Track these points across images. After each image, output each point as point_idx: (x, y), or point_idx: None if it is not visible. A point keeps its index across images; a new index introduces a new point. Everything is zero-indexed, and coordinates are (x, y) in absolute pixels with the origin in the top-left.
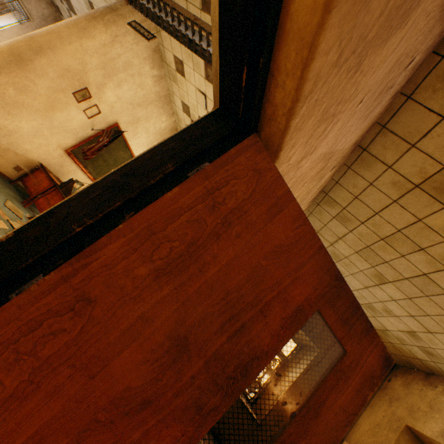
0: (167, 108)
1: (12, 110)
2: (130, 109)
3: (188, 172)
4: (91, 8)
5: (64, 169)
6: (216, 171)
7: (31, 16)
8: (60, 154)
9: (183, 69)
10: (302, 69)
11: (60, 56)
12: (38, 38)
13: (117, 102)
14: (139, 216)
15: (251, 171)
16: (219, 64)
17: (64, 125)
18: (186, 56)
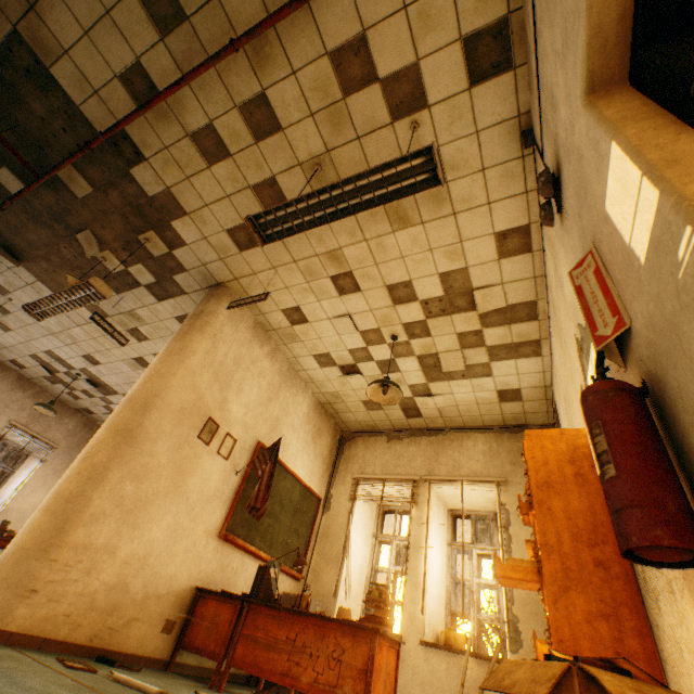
0: (297, 382)
1: (137, 518)
2: (263, 411)
3: None
4: (140, 365)
5: (228, 573)
6: None
7: (55, 443)
8: (213, 548)
9: (301, 314)
10: None
11: (169, 397)
12: (138, 394)
13: (246, 412)
14: None
15: None
16: None
17: (204, 493)
18: (302, 295)
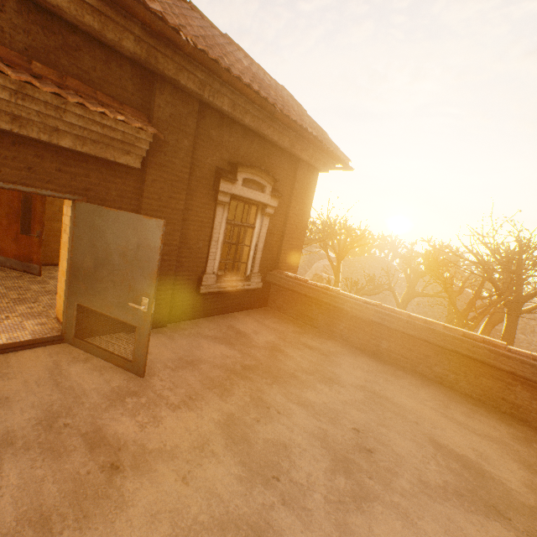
0: None
1: None
2: None
3: None
4: None
5: None
6: None
7: None
8: None
9: None
10: None
11: None
12: None
13: None
14: None
15: None
16: None
17: None
18: None
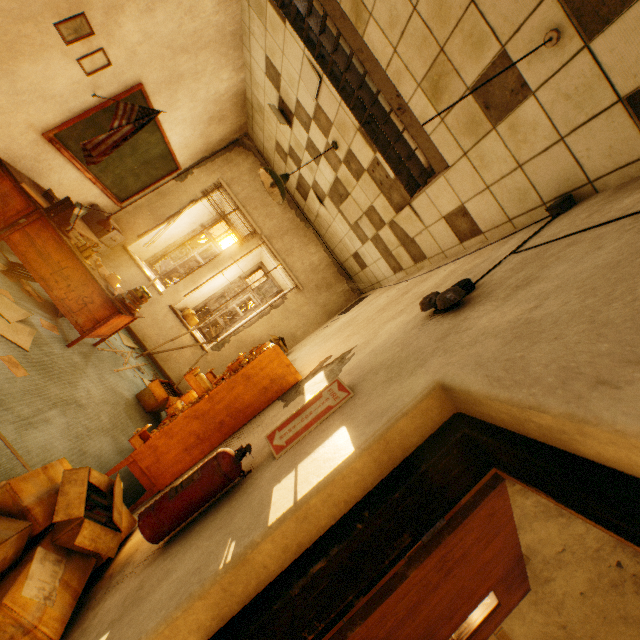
0: (234, 56)
1: None
2: (167, 57)
3: (421, 532)
4: None
5: (42, 165)
6: (455, 534)
7: None
8: (32, 140)
9: None
10: (622, 541)
11: None
12: None
13: (143, 43)
14: (375, 612)
15: (486, 516)
16: (507, 450)
17: (39, 88)
18: None
